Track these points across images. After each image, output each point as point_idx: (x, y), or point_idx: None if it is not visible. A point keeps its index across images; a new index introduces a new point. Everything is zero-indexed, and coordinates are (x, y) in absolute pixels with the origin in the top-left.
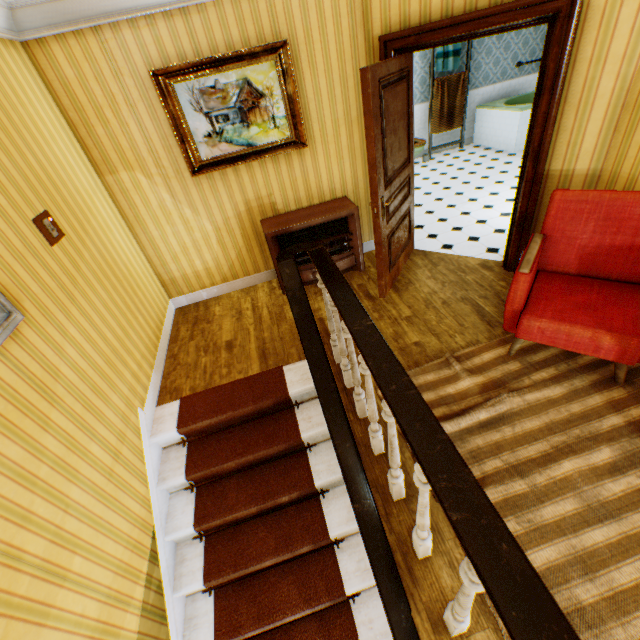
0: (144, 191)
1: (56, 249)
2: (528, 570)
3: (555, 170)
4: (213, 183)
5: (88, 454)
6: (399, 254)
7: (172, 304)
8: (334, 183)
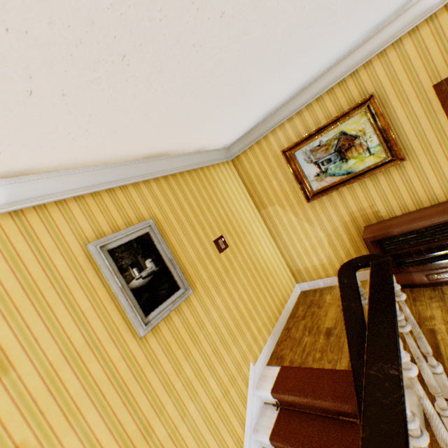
0: (279, 215)
1: (221, 254)
2: None
3: None
4: (322, 204)
5: (206, 384)
6: None
7: (297, 287)
8: (447, 183)
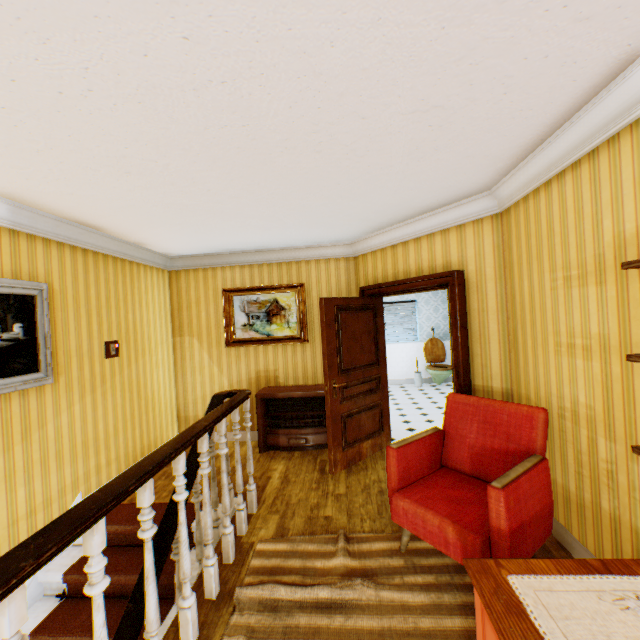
0: (194, 350)
1: (107, 360)
2: (87, 514)
3: (479, 385)
4: (239, 354)
5: (14, 491)
6: (363, 438)
7: None
8: None
